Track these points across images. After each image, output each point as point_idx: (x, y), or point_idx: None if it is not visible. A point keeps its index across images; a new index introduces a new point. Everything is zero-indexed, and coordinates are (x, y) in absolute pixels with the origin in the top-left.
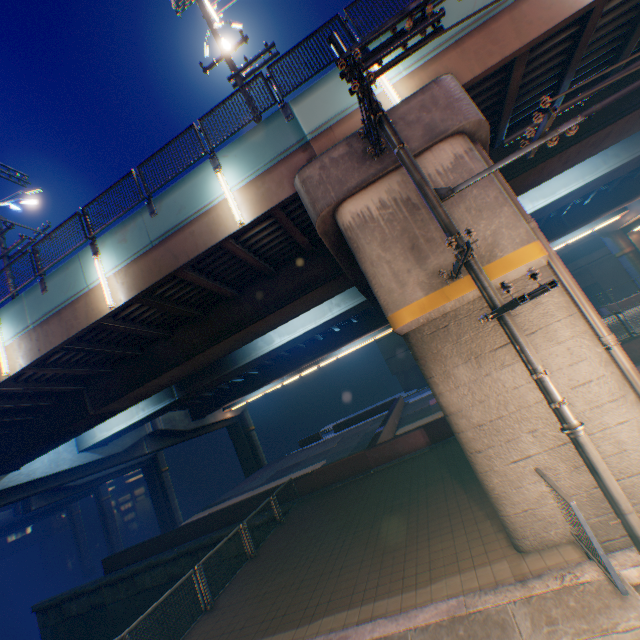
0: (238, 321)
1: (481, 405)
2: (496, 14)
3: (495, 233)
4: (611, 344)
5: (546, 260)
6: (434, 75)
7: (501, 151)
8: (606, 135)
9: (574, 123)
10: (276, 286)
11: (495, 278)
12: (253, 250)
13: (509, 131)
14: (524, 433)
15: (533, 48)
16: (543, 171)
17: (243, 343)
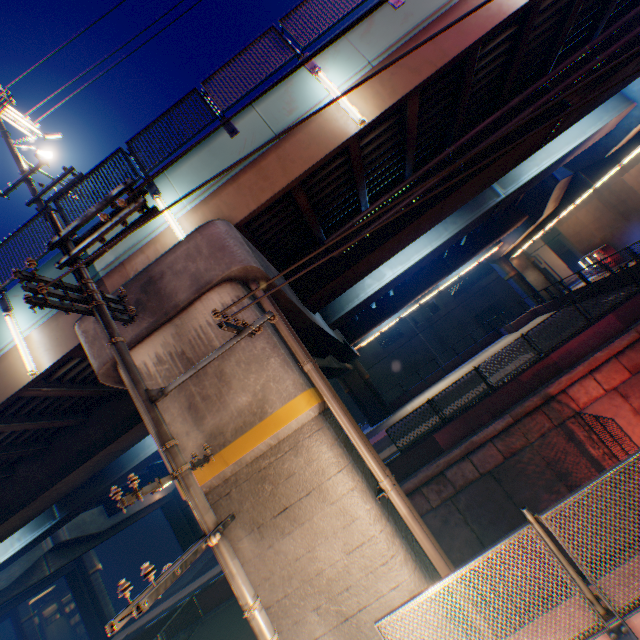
0: (87, 447)
1: (268, 582)
2: (265, 151)
3: (265, 387)
4: (388, 489)
5: (318, 408)
6: (216, 209)
7: (327, 248)
8: (418, 226)
9: (265, 318)
10: (126, 403)
11: (269, 436)
12: (78, 381)
13: (332, 229)
14: (310, 610)
15: (313, 174)
16: (372, 260)
17: (109, 461)
